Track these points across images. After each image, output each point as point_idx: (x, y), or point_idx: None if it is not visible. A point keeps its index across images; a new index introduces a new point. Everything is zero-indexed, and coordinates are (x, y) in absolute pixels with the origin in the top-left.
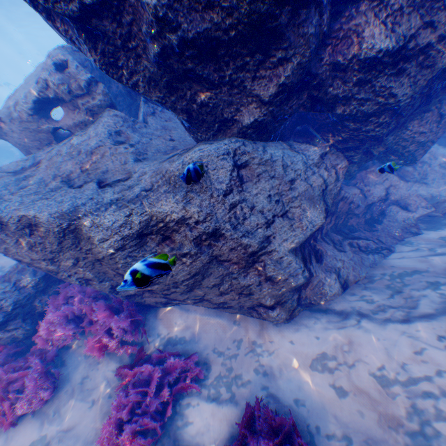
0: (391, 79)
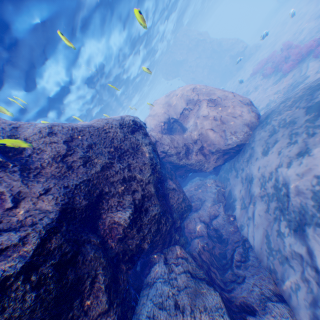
0: (146, 213)
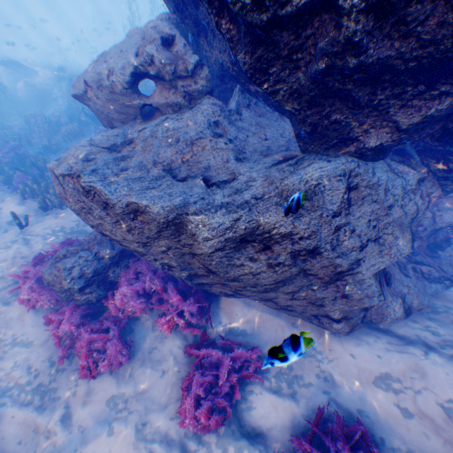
0: None
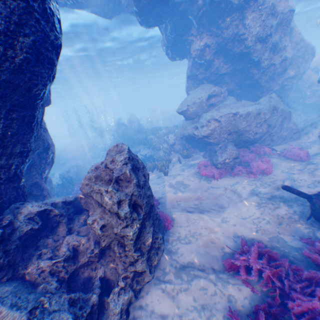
0: (293, 81)
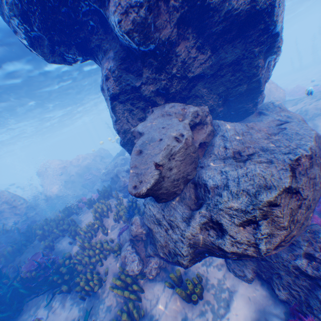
0: None
